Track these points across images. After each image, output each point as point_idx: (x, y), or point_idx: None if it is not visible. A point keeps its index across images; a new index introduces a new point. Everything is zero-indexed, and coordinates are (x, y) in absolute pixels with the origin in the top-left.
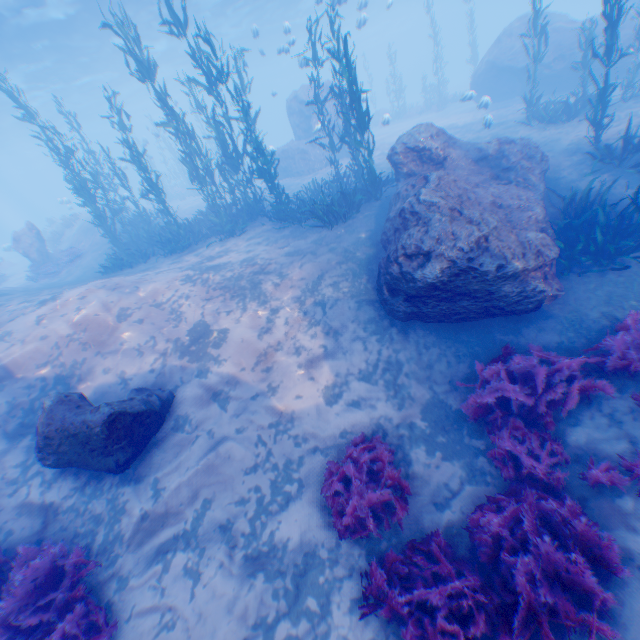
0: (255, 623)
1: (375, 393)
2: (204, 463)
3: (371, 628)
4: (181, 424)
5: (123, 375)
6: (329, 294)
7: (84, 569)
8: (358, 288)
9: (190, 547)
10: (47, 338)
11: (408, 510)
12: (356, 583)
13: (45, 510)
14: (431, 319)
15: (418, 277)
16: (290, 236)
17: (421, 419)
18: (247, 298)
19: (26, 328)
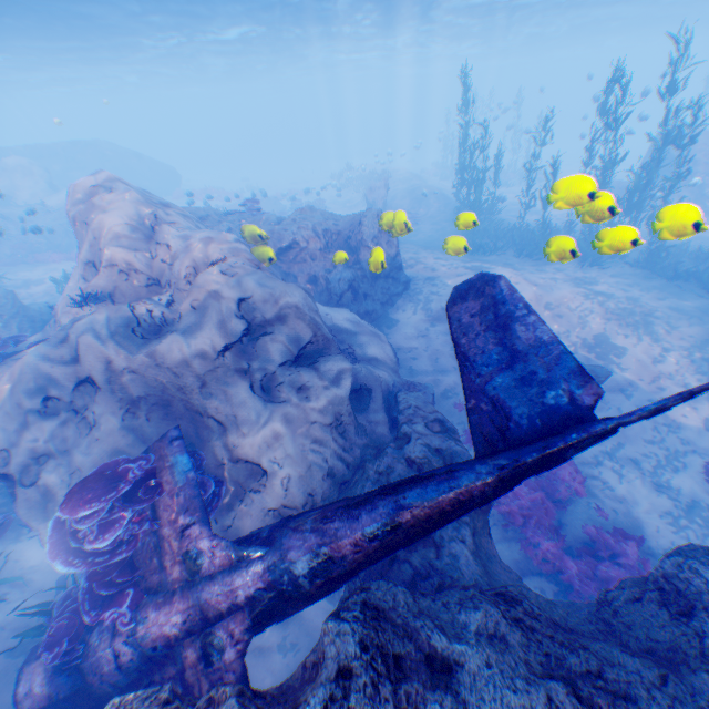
0: (662, 509)
1: None
2: None
3: None
4: None
5: None
6: None
7: None
8: None
9: (611, 460)
10: None
11: None
12: None
13: None
14: None
15: None
16: (663, 291)
17: None
18: (640, 332)
19: None
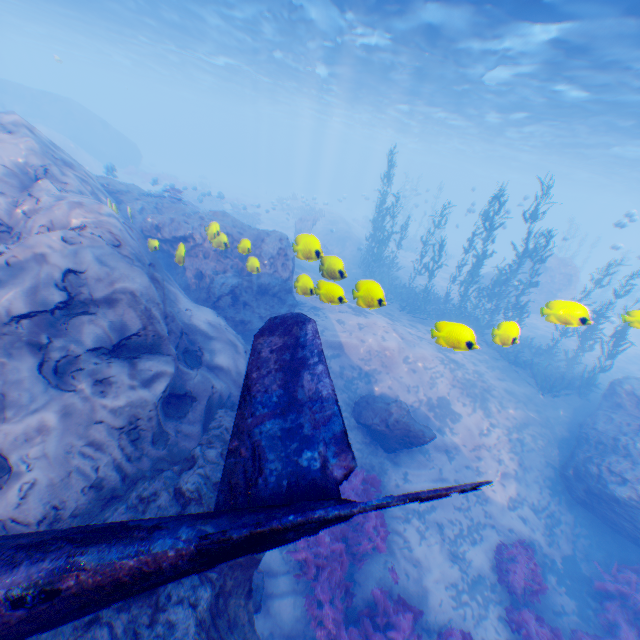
0: (452, 583)
1: (535, 523)
2: (433, 483)
3: (507, 633)
4: (422, 450)
5: (395, 395)
6: (528, 441)
7: (376, 490)
8: (547, 451)
9: (420, 521)
10: (363, 342)
11: (535, 600)
12: (501, 609)
13: None
14: (590, 510)
15: (608, 486)
16: (503, 372)
17: (558, 560)
18: (475, 402)
19: (351, 325)
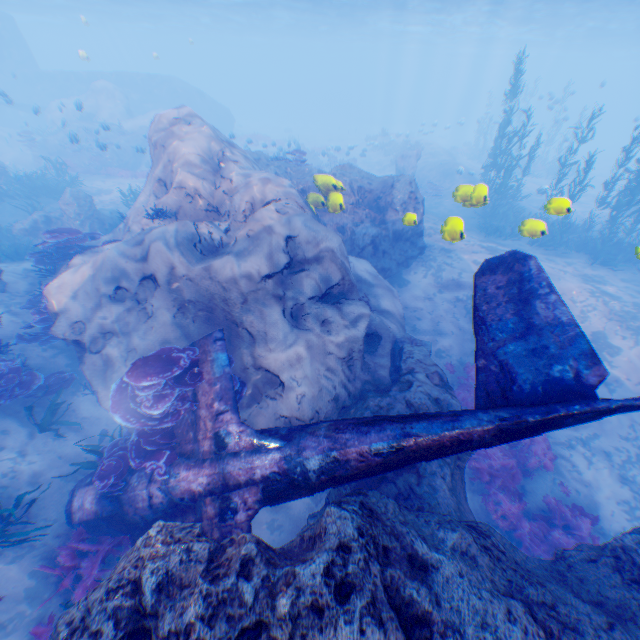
0: (622, 500)
1: None
2: None
3: None
4: None
5: None
6: None
7: None
8: None
9: (582, 446)
10: None
11: None
12: None
13: None
14: None
15: None
16: None
17: None
18: (638, 337)
19: None
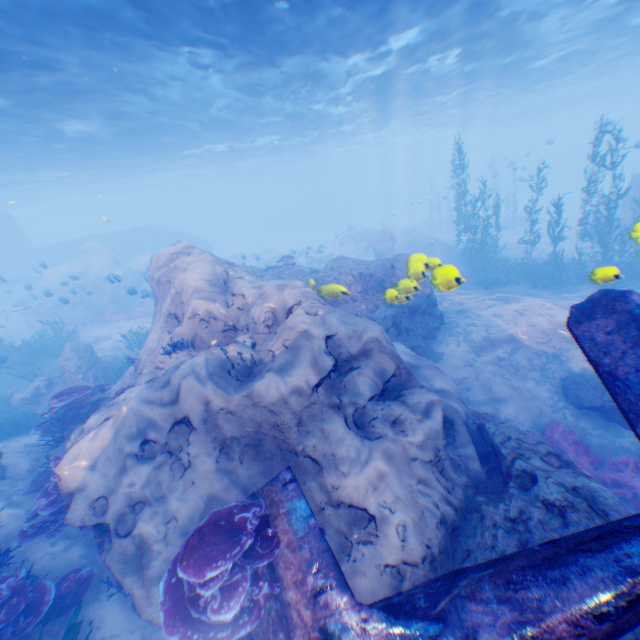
0: None
1: None
2: None
3: None
4: None
5: None
6: None
7: None
8: None
9: None
10: (533, 327)
11: None
12: None
13: (579, 430)
14: None
15: None
16: None
17: None
18: None
19: (509, 315)
